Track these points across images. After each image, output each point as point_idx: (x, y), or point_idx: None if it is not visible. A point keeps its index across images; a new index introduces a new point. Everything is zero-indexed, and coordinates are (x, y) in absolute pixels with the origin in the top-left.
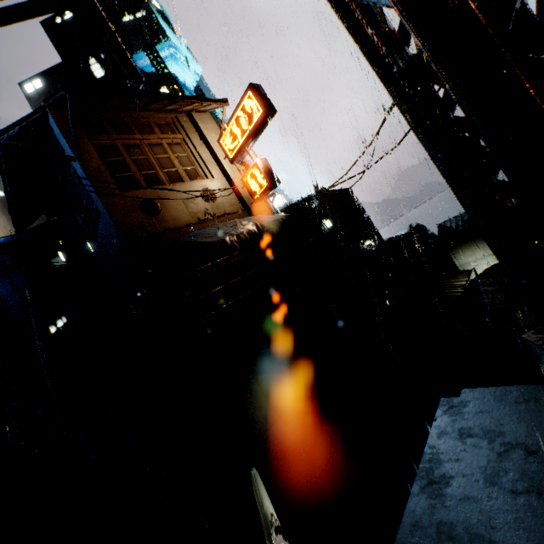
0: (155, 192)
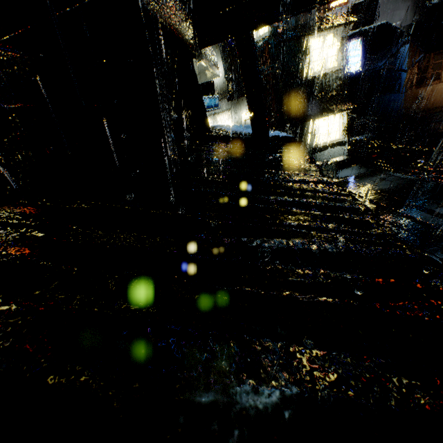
0: (431, 88)
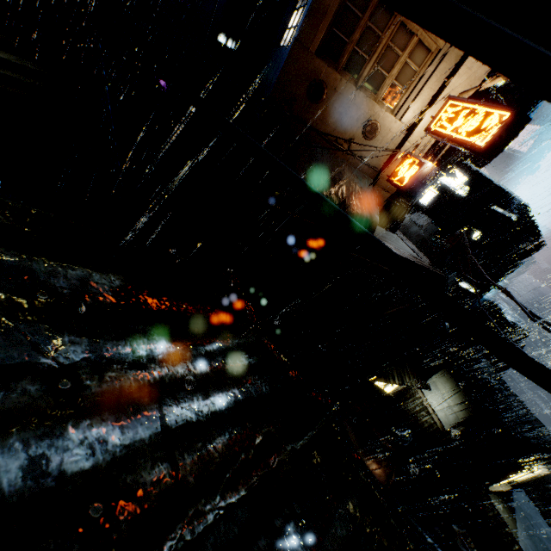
0: (338, 81)
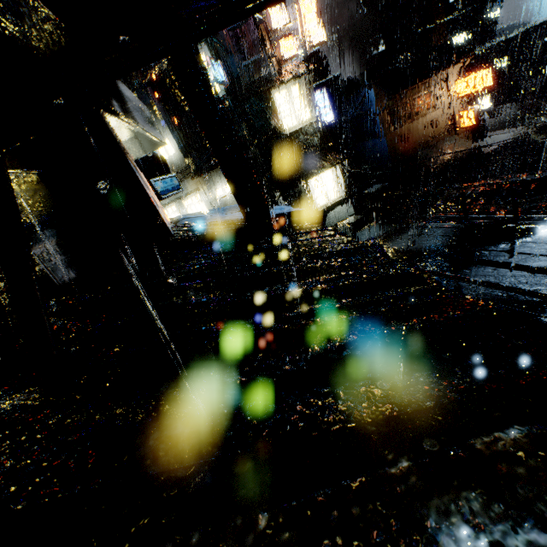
0: (407, 127)
